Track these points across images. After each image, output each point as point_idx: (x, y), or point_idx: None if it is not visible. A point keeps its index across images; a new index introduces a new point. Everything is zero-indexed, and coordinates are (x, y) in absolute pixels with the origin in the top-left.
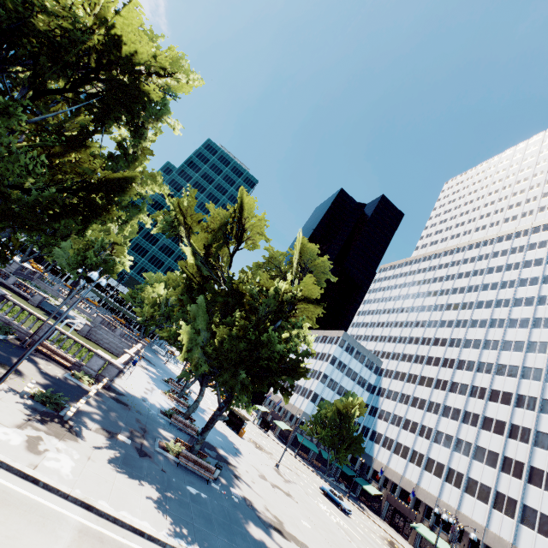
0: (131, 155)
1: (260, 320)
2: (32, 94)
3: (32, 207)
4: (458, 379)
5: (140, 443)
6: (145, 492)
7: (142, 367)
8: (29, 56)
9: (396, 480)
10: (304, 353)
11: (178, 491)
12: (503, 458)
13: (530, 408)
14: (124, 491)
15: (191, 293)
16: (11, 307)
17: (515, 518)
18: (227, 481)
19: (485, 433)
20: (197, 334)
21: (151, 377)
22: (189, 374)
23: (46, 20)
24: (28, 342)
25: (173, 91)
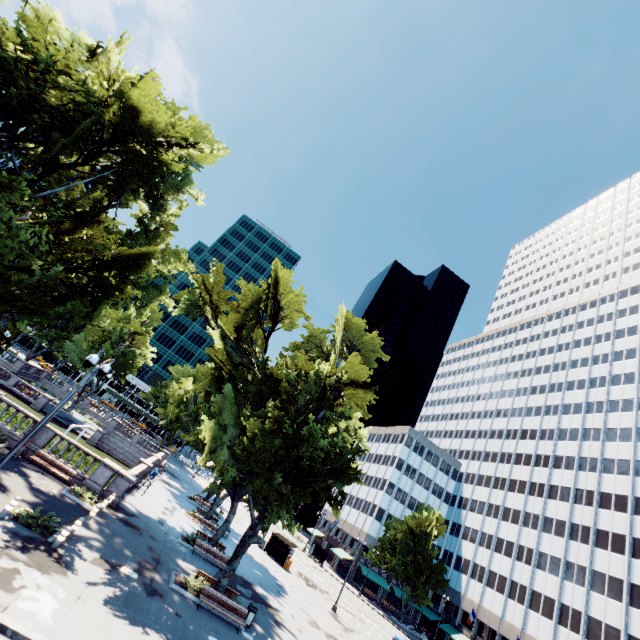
0: (152, 231)
1: (300, 411)
2: (42, 170)
3: (34, 289)
4: (557, 481)
5: (151, 577)
6: None
7: (163, 482)
8: (41, 131)
9: (493, 625)
10: (354, 449)
11: None
12: (629, 586)
13: None
14: None
15: (220, 384)
16: (4, 409)
17: None
18: (264, 629)
19: (602, 552)
20: (223, 431)
21: (174, 493)
22: (218, 486)
23: (59, 95)
24: (21, 452)
25: (196, 161)
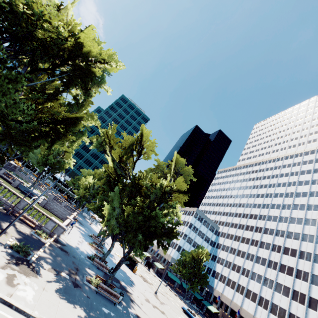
0: (80, 103)
1: (151, 202)
2: (30, 70)
3: (22, 132)
4: (264, 240)
5: (75, 278)
6: (77, 312)
7: (76, 227)
8: (30, 50)
9: (227, 303)
10: (176, 223)
11: (97, 311)
12: (292, 291)
13: (308, 260)
14: (64, 311)
15: (110, 183)
16: (2, 189)
17: None
18: (126, 304)
19: (282, 274)
20: (113, 210)
21: (82, 233)
22: (105, 233)
23: (43, 33)
24: (10, 211)
25: (108, 71)
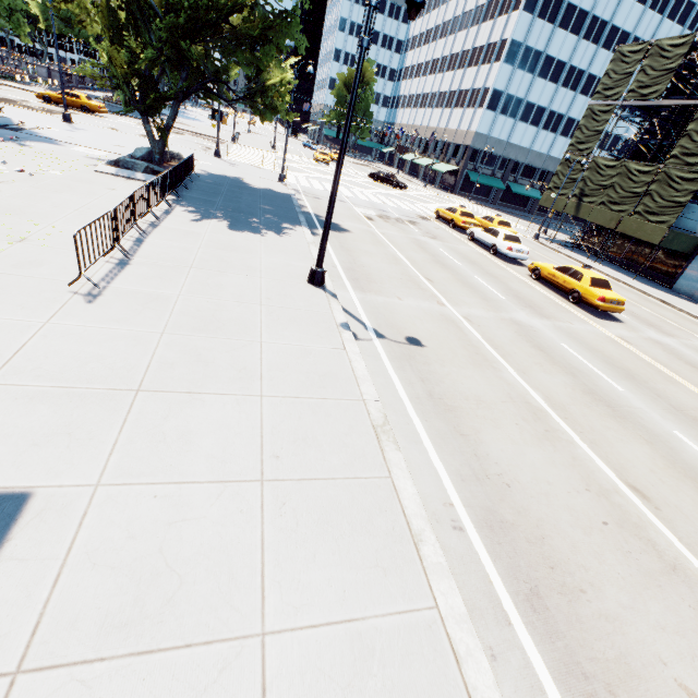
0: None
1: None
2: None
3: None
4: None
5: None
6: None
7: None
8: None
9: None
10: None
11: None
12: (461, 55)
13: None
14: None
15: None
16: None
17: (452, 107)
18: None
19: (459, 36)
20: (47, 7)
21: None
22: None
23: None
24: None
25: None
